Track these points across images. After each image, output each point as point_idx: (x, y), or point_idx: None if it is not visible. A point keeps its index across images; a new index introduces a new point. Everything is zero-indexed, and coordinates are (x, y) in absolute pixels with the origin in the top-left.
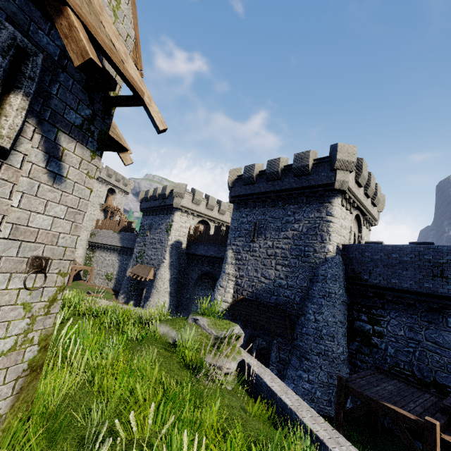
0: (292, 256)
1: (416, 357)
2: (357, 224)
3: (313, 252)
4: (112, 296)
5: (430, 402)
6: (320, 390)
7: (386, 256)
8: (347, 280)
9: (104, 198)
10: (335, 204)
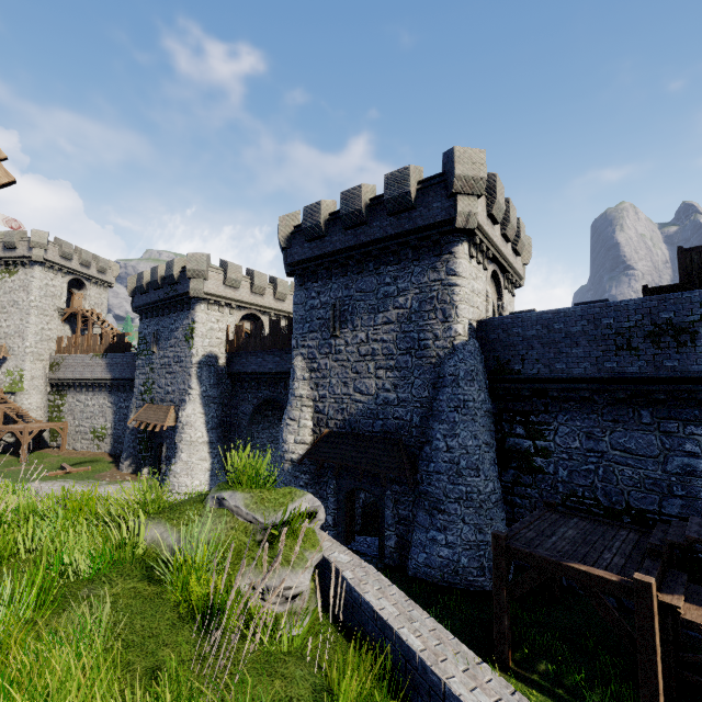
0: (401, 351)
1: (599, 477)
2: (495, 287)
3: (433, 340)
4: (109, 465)
5: (631, 543)
6: (466, 554)
7: (545, 329)
8: (490, 376)
9: (64, 298)
10: (460, 255)
